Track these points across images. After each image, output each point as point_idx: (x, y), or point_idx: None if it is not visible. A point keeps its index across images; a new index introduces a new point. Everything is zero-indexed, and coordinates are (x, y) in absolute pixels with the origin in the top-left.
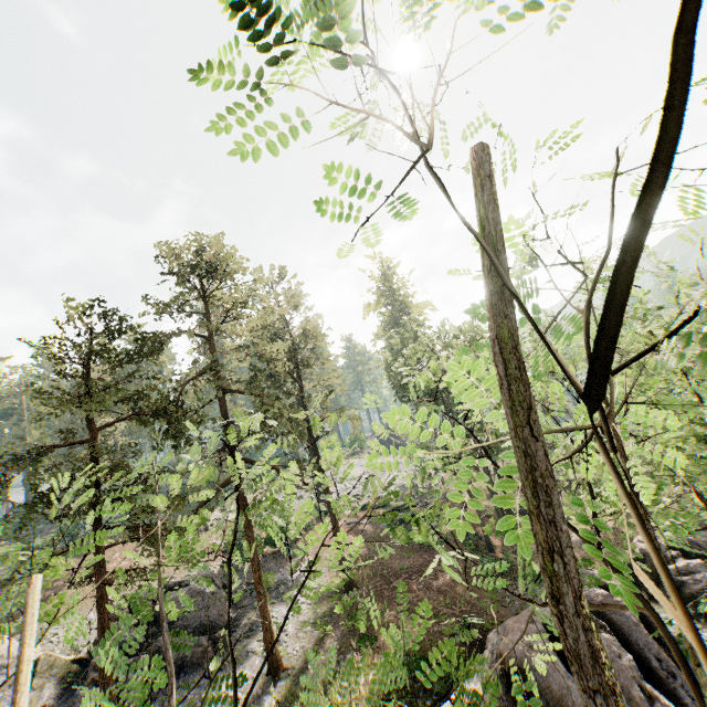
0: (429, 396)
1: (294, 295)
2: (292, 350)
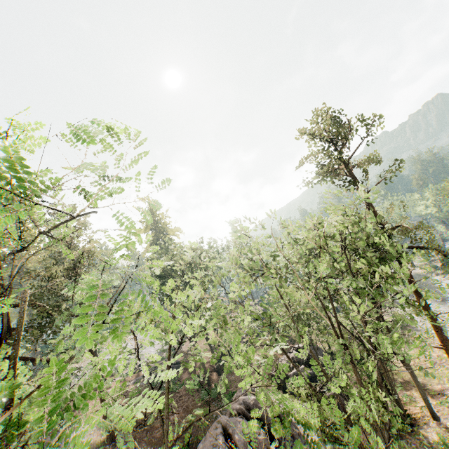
0: (172, 290)
1: (82, 224)
2: (72, 268)
